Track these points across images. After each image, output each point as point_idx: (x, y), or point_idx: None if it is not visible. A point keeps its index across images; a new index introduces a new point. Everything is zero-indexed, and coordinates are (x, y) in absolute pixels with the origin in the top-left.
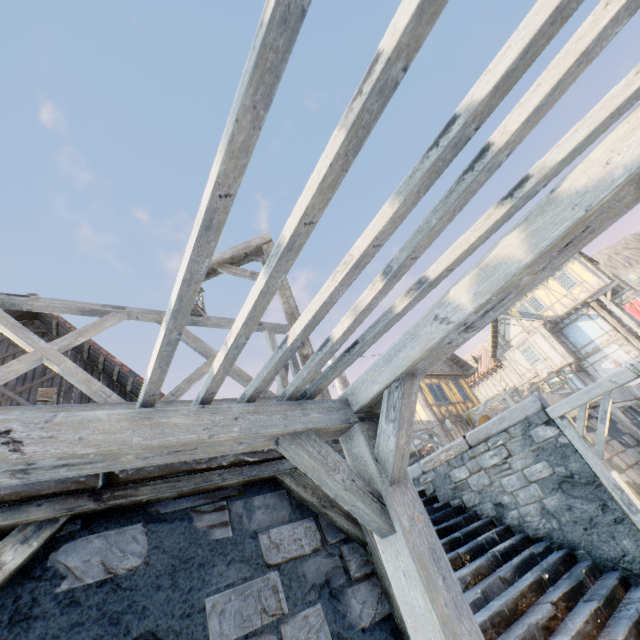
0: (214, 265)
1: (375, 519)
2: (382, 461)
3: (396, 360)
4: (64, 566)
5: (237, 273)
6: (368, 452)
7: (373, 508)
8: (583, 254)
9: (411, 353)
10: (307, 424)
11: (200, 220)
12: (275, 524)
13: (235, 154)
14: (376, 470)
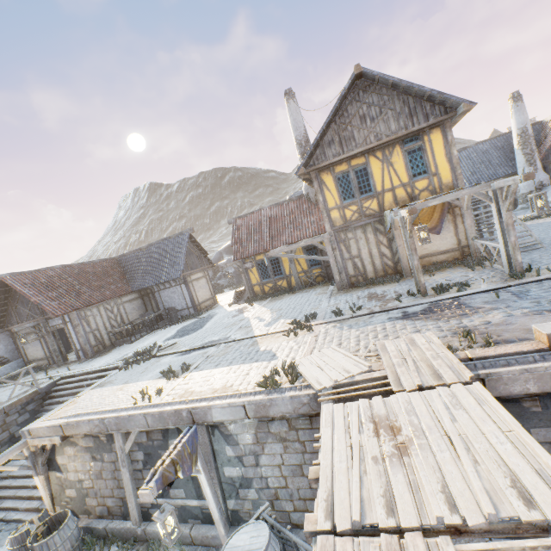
0: None
1: None
2: None
3: None
4: None
5: None
6: None
7: None
8: None
9: None
10: None
11: None
12: None
13: None
14: None
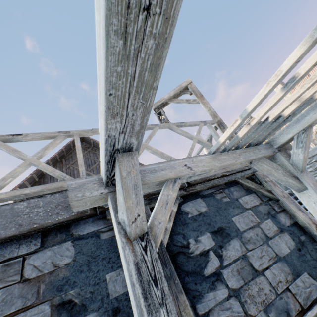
0: (166, 100)
1: (297, 185)
2: (295, 164)
3: (303, 121)
4: (186, 211)
5: (179, 102)
6: (287, 162)
7: (296, 181)
8: None
9: (313, 116)
10: (262, 154)
11: (281, 74)
12: (242, 196)
13: (312, 44)
14: (293, 168)
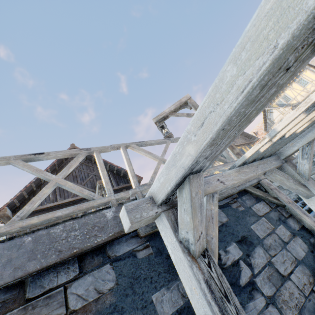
0: (167, 114)
1: (306, 192)
2: (301, 174)
3: (307, 136)
4: None
5: (179, 115)
6: (294, 172)
7: (305, 189)
8: (310, 65)
9: None
10: (273, 165)
11: (311, 101)
12: (253, 204)
13: None
14: (300, 177)
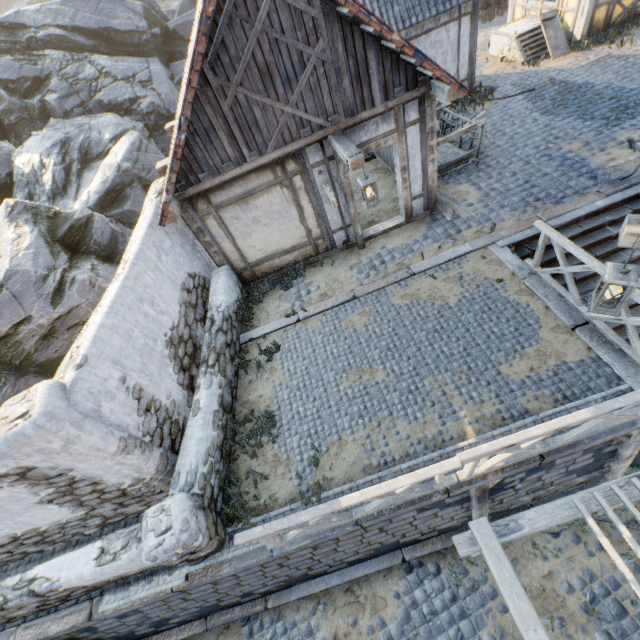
0: None
1: None
2: None
3: None
4: None
5: None
6: None
7: None
8: None
9: None
10: None
11: None
12: None
13: None
14: None
